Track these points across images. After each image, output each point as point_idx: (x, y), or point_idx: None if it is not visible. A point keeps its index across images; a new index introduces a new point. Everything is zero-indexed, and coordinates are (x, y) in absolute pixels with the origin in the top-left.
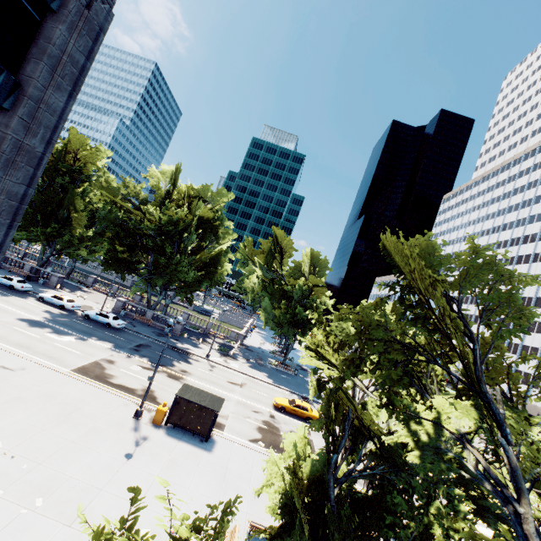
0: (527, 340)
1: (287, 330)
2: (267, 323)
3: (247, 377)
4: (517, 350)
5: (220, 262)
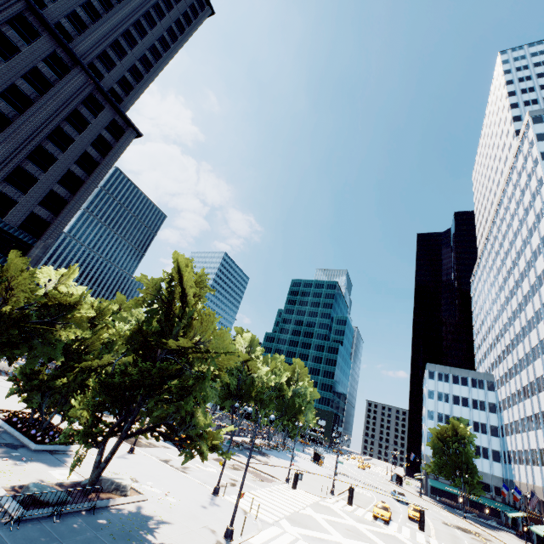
0: (541, 403)
1: (224, 400)
2: (212, 398)
3: None
4: (540, 421)
5: None
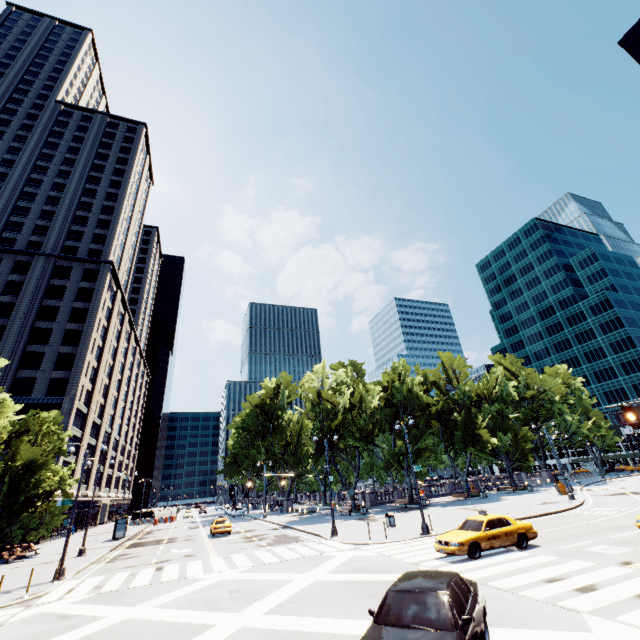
0: None
1: (316, 457)
2: (313, 461)
3: (265, 523)
4: None
5: (302, 427)
